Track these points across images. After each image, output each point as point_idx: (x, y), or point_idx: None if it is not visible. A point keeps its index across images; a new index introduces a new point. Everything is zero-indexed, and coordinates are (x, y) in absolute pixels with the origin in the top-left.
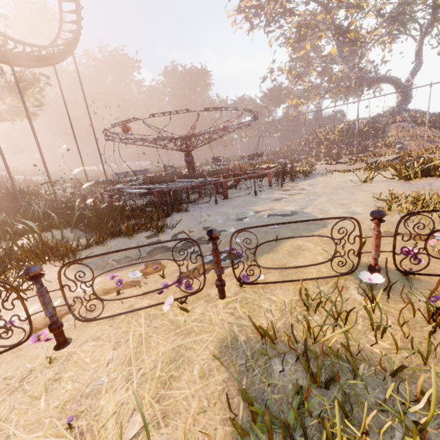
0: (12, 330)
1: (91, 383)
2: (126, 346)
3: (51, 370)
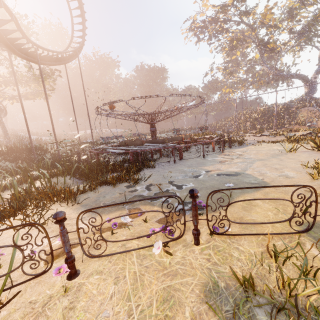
0: (39, 262)
1: (99, 315)
2: (124, 281)
3: (67, 299)
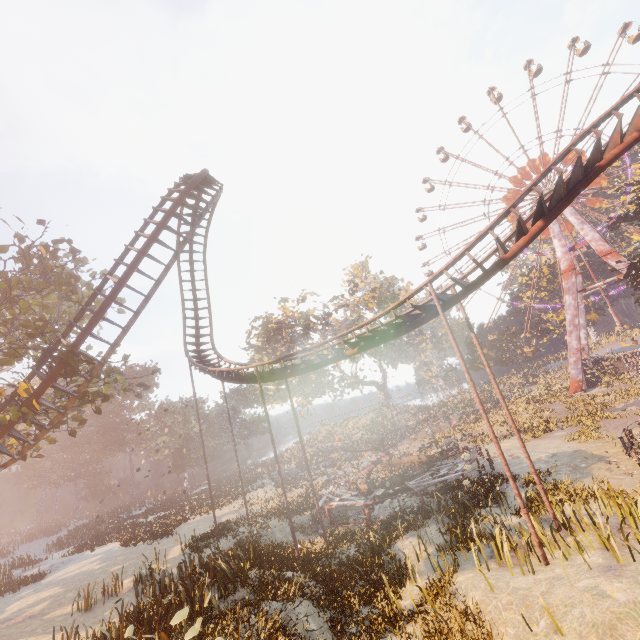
0: None
1: None
2: None
3: None
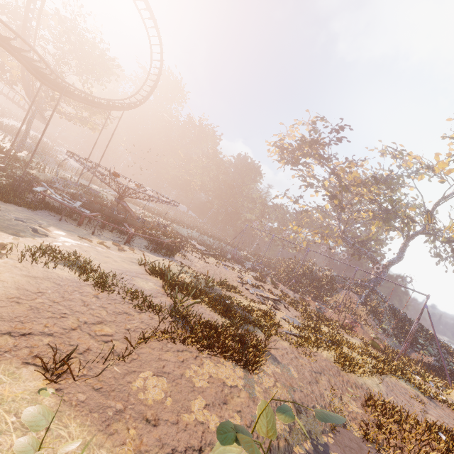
0: None
1: None
2: None
3: None
